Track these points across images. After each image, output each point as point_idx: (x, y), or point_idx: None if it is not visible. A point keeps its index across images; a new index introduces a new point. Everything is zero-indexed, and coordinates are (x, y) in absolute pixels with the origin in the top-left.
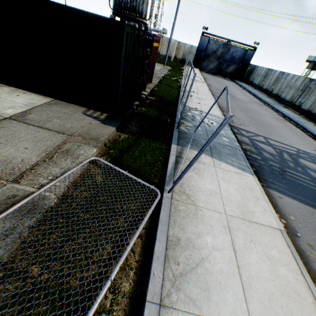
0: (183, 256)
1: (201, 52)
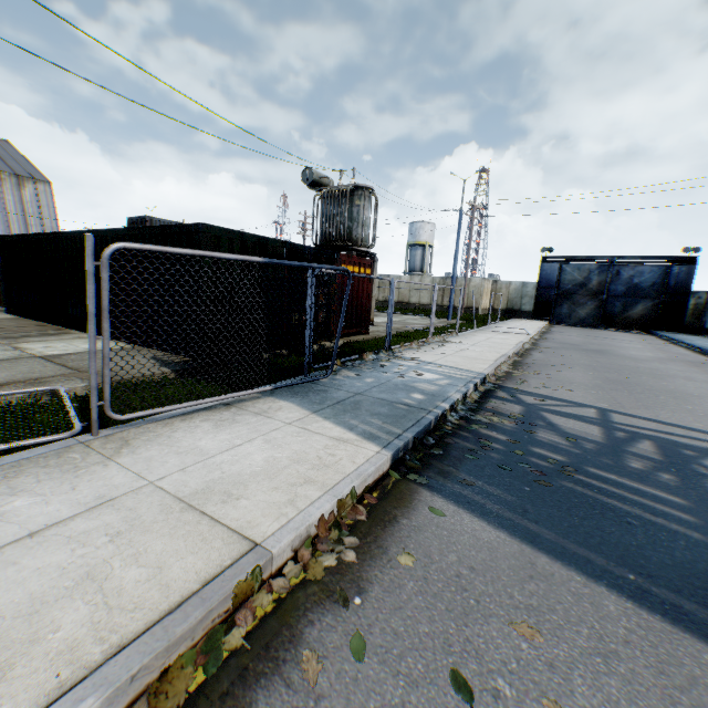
0: None
1: (548, 289)
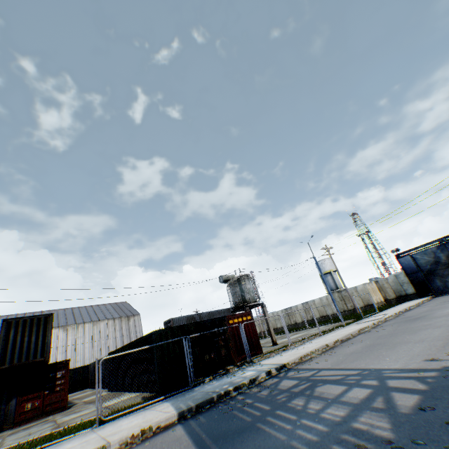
0: (50, 448)
1: (414, 273)
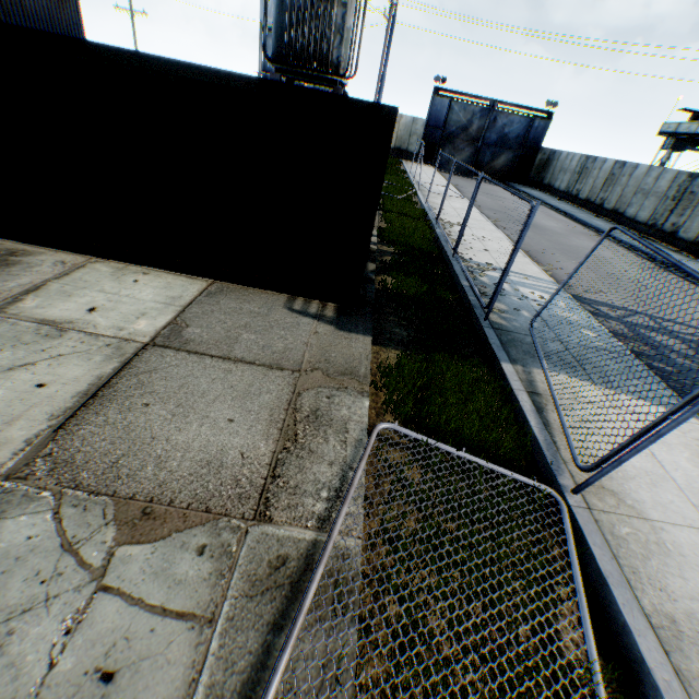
0: None
1: (436, 129)
